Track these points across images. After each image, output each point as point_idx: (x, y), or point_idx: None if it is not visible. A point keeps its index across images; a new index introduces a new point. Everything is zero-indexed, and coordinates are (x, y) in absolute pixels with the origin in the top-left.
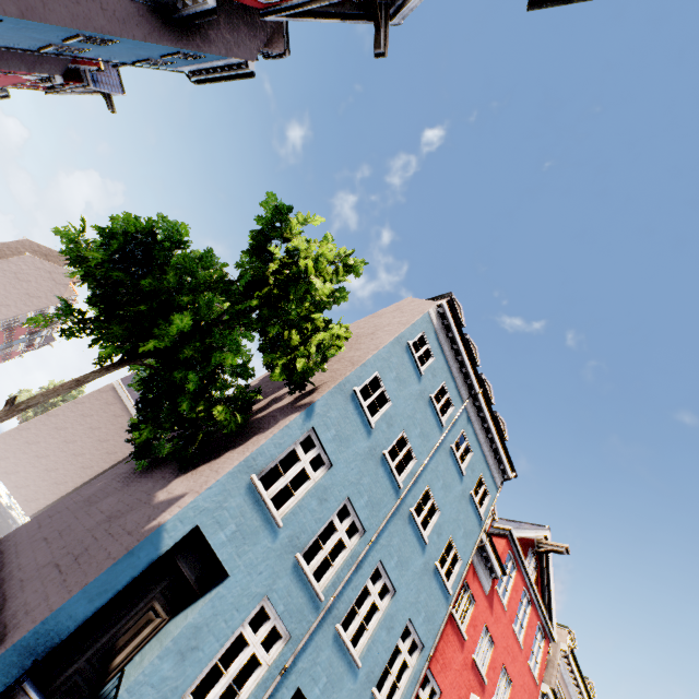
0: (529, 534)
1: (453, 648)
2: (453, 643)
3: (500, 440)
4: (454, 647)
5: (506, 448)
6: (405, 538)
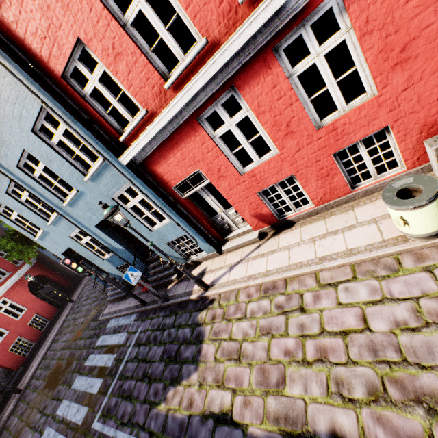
0: None
1: None
2: None
3: None
4: None
5: None
6: None
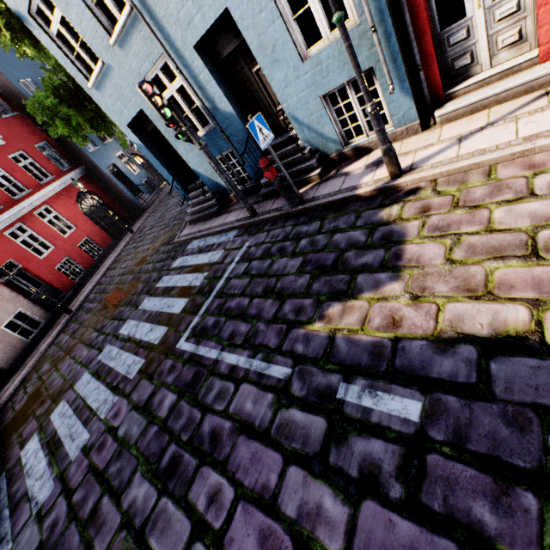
0: None
1: None
2: None
3: None
4: None
5: None
6: None
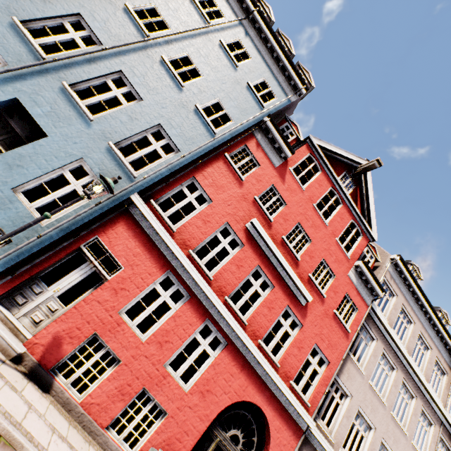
0: (337, 151)
1: (228, 180)
2: (228, 177)
3: (285, 56)
4: (229, 180)
5: (292, 62)
6: (155, 73)
